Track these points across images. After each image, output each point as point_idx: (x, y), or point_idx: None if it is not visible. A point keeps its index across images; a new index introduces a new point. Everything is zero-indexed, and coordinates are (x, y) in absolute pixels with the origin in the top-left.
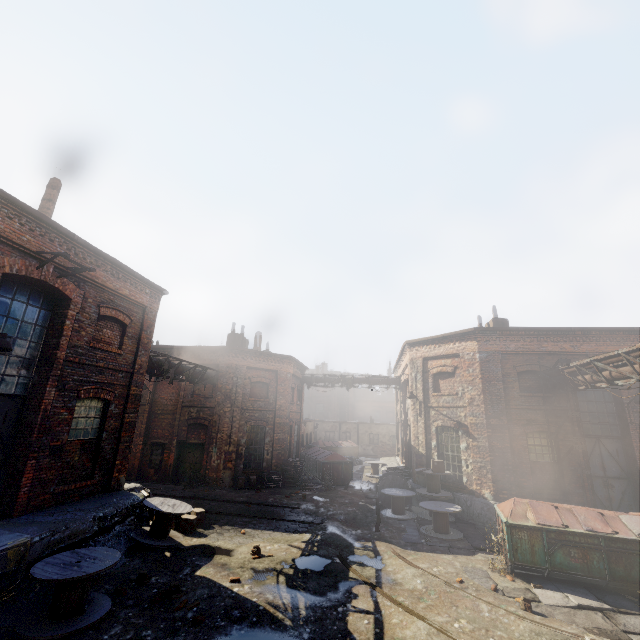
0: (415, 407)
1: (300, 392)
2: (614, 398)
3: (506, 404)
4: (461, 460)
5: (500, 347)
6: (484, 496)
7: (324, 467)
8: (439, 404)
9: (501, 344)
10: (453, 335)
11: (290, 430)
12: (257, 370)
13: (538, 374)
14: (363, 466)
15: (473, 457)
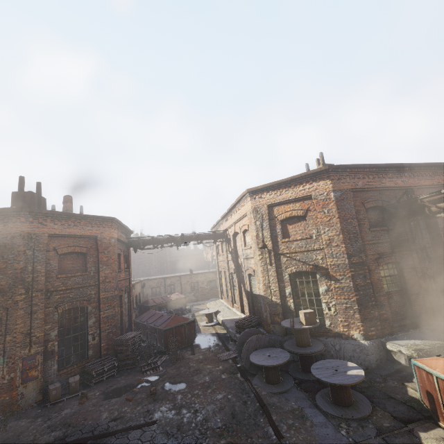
0: (263, 256)
1: (127, 257)
2: (427, 225)
3: (361, 241)
4: (321, 303)
5: (351, 185)
6: (353, 337)
7: (166, 334)
8: (291, 250)
9: (351, 182)
10: (303, 176)
11: (120, 300)
12: (66, 238)
13: (380, 209)
14: (193, 314)
15: (337, 299)
